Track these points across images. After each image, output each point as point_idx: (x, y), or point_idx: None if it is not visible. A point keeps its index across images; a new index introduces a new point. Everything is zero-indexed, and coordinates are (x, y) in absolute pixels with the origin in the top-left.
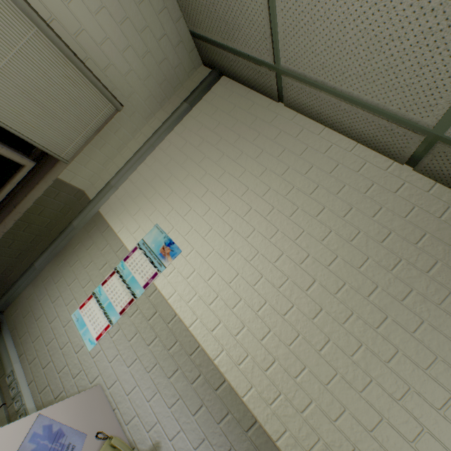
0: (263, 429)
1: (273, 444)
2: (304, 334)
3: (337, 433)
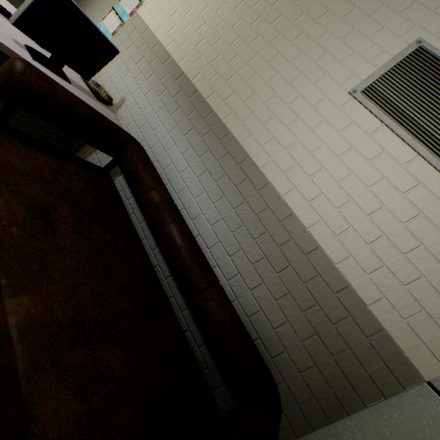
0: (186, 77)
1: (190, 83)
2: (226, 20)
3: (228, 68)
